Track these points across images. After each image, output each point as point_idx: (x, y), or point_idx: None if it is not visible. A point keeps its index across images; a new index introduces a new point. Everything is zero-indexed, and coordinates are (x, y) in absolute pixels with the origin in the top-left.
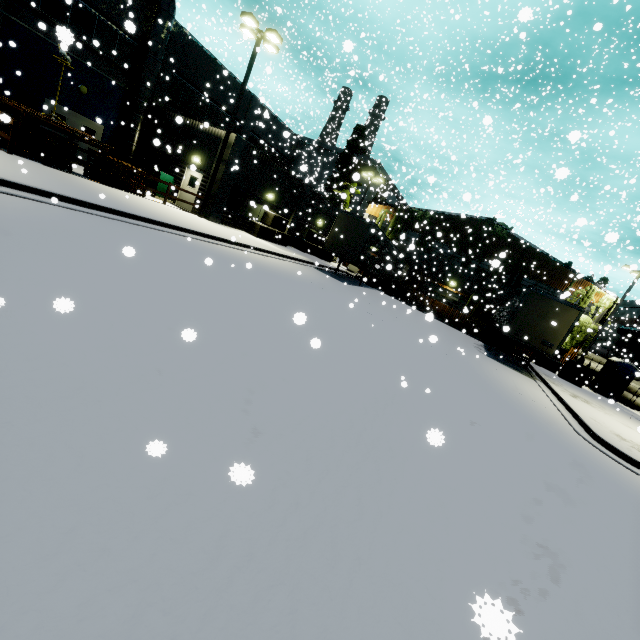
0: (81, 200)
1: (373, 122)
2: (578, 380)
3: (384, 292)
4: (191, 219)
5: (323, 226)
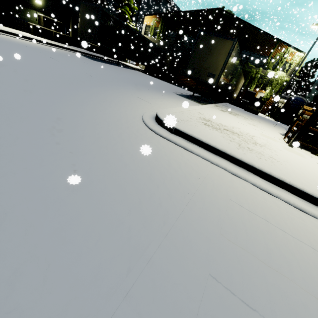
0: None
1: None
2: (255, 110)
3: (154, 77)
4: None
5: None
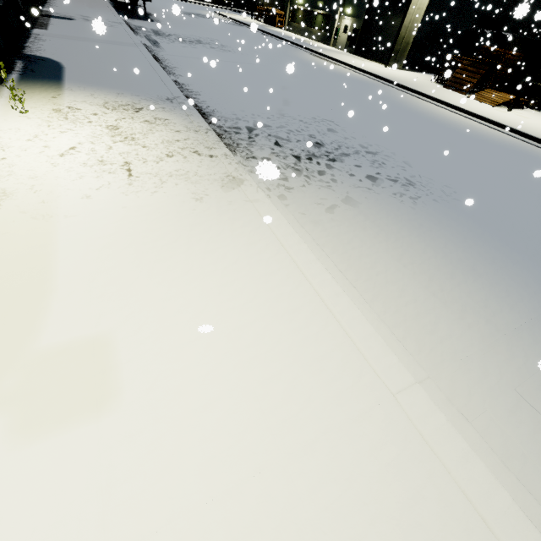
0: None
1: None
2: None
3: None
4: None
5: None
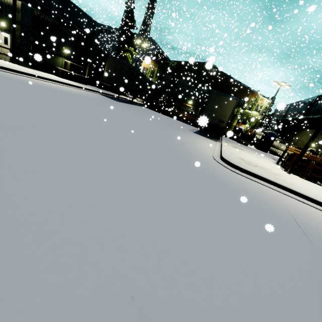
0: None
1: (148, 14)
2: (246, 142)
3: (154, 110)
4: None
5: None
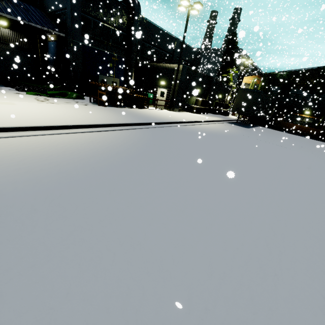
0: (146, 122)
1: (233, 25)
2: None
3: (261, 126)
4: (171, 114)
5: (221, 97)
